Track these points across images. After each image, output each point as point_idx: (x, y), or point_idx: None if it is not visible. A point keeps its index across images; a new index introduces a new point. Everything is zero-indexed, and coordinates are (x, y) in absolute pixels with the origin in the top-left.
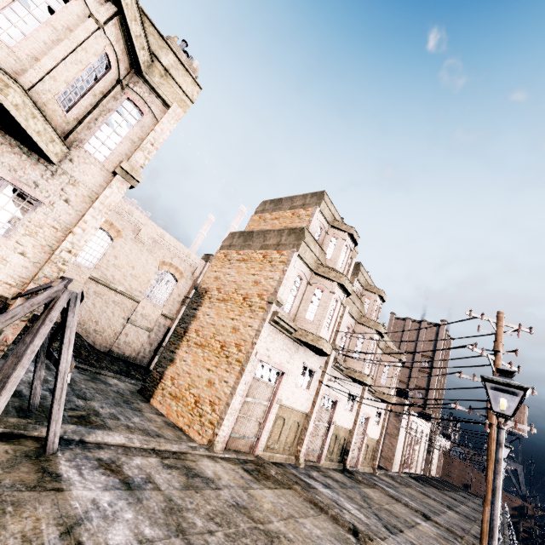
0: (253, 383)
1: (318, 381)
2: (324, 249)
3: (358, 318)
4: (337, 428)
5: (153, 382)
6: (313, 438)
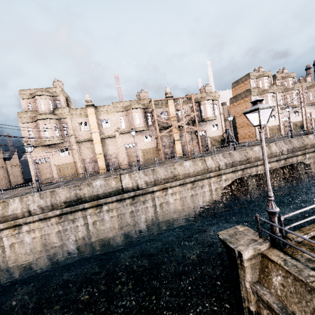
0: (258, 126)
1: (277, 116)
2: (258, 87)
3: (283, 91)
4: (294, 123)
5: (236, 139)
6: (285, 129)
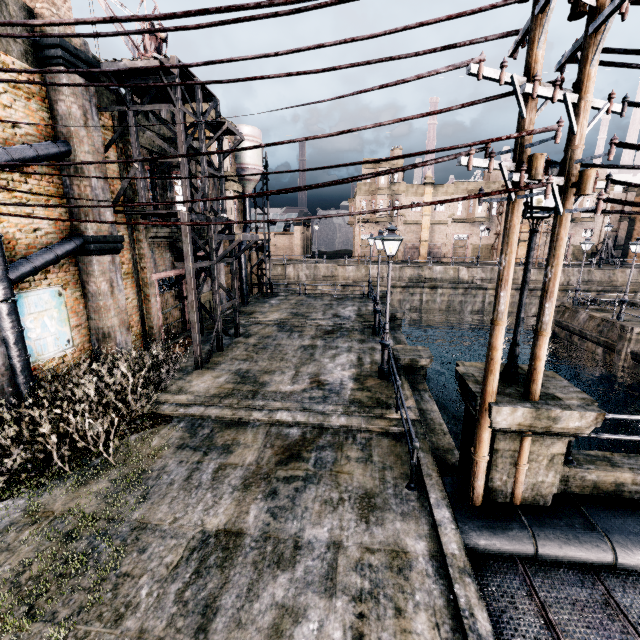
0: None
1: None
2: None
3: None
4: None
5: (624, 256)
6: None
